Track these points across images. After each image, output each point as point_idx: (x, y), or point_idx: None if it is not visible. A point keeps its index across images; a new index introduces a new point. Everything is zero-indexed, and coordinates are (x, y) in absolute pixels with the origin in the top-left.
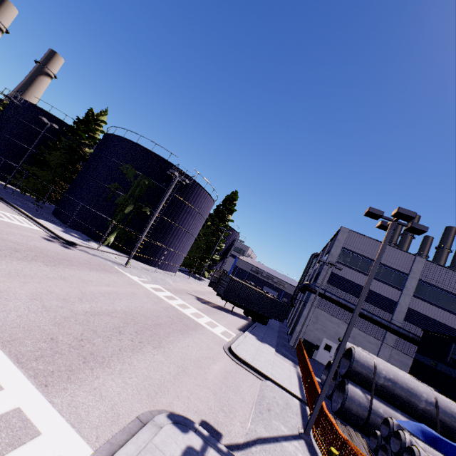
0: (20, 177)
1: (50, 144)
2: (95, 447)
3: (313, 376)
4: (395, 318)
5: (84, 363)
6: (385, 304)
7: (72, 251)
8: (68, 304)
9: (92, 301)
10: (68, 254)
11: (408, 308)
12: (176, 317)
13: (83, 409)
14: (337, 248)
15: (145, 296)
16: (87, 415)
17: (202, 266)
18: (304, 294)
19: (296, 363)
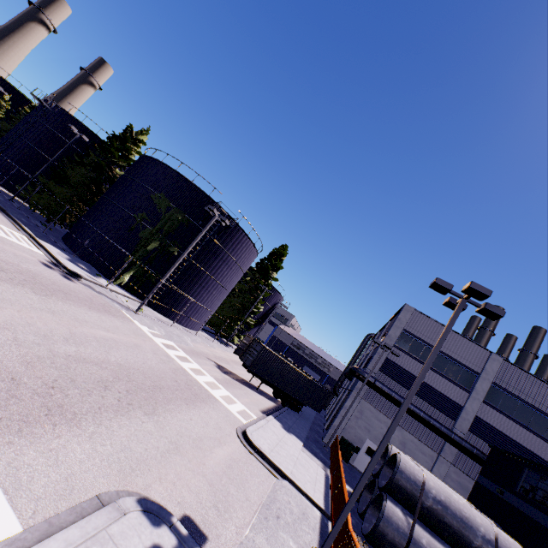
0: (32, 191)
1: (75, 158)
2: (26, 525)
3: (343, 483)
4: (457, 427)
5: (47, 415)
6: (448, 407)
7: (73, 283)
8: (49, 342)
9: (81, 345)
10: (68, 285)
11: (475, 417)
12: (184, 382)
13: (26, 472)
14: (397, 329)
15: (152, 351)
16: (29, 481)
17: (232, 329)
18: (351, 381)
19: (326, 464)
